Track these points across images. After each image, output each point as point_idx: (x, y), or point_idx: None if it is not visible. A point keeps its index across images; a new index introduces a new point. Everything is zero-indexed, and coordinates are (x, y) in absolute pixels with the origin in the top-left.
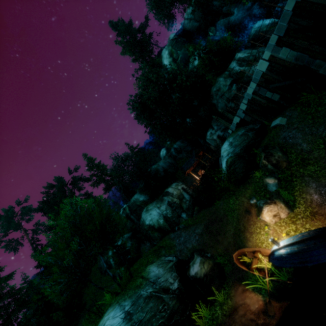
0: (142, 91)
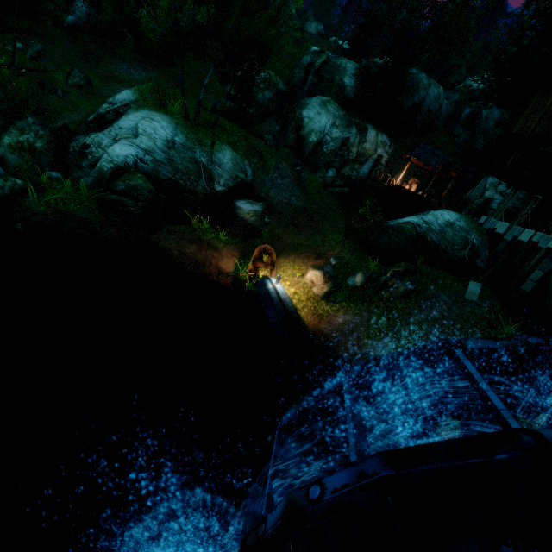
0: None
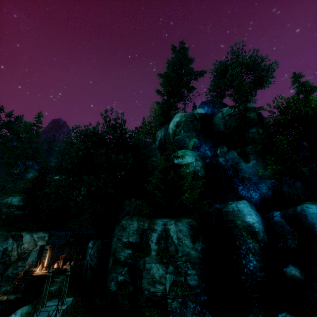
0: (109, 129)
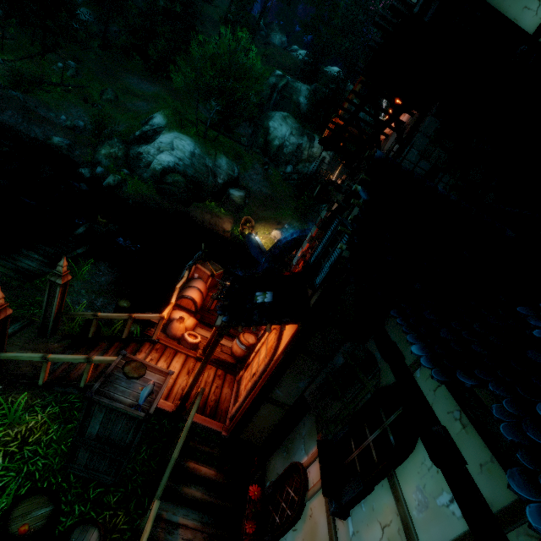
0: None
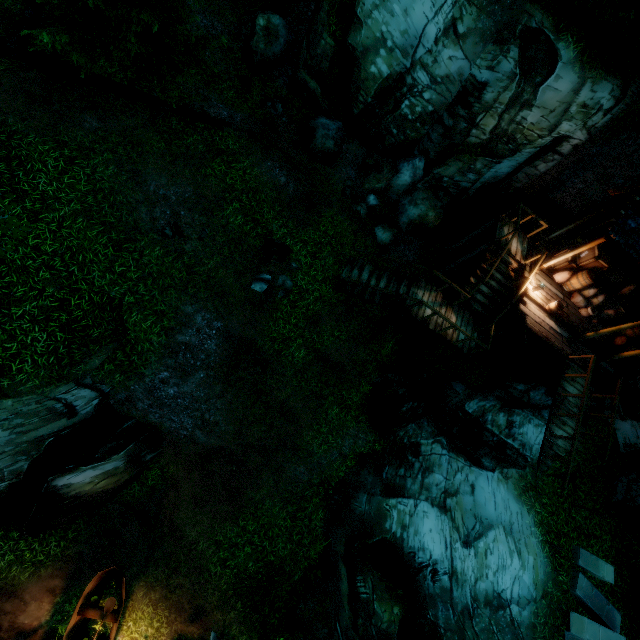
0: None
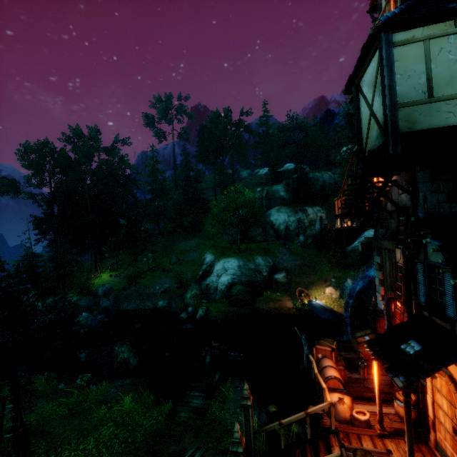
0: None
